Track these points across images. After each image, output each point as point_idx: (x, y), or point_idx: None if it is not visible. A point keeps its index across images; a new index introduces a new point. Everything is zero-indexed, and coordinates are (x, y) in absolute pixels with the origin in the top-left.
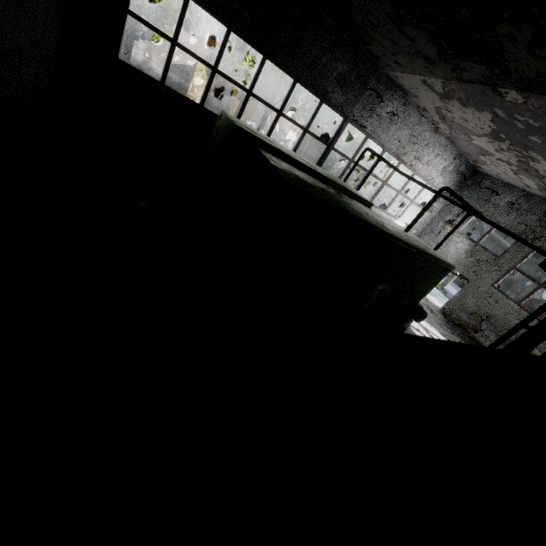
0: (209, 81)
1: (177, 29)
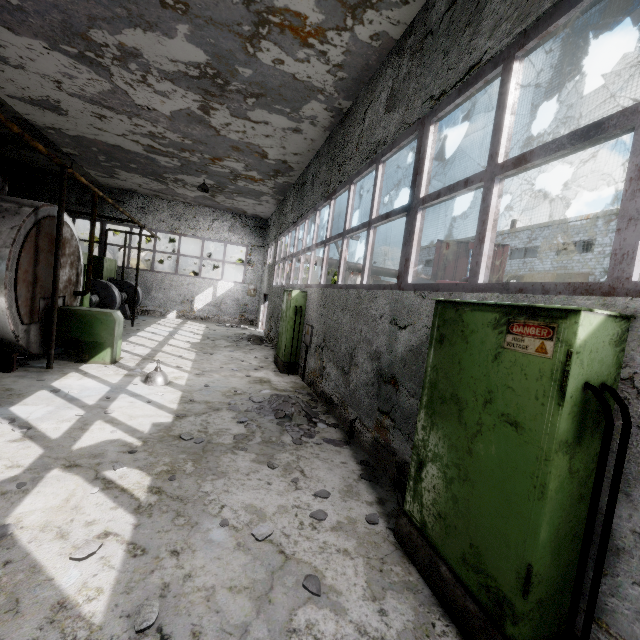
0: None
1: None
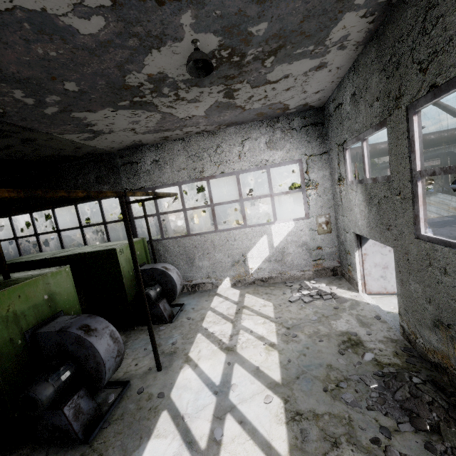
0: (38, 242)
1: (14, 232)
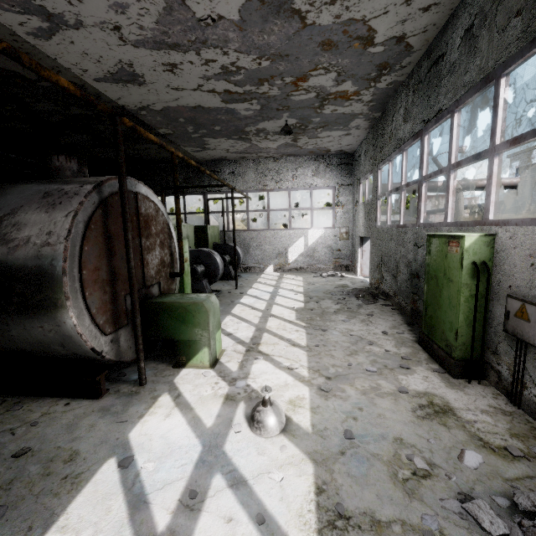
0: None
1: None
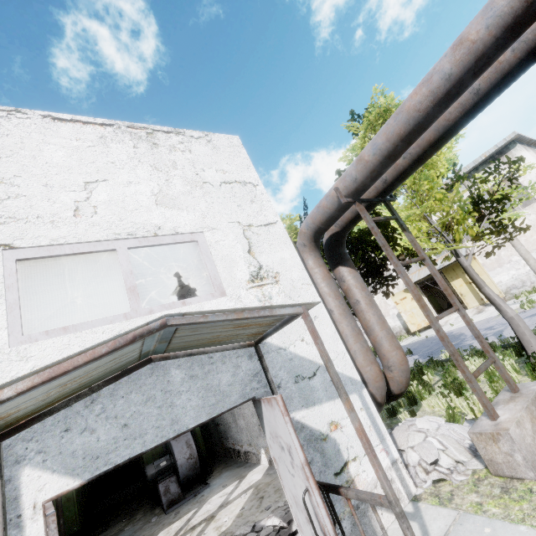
0: None
1: None
